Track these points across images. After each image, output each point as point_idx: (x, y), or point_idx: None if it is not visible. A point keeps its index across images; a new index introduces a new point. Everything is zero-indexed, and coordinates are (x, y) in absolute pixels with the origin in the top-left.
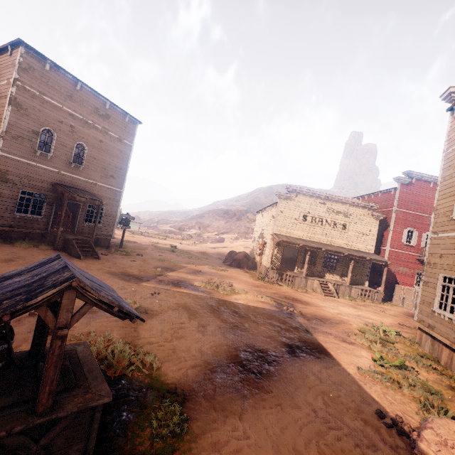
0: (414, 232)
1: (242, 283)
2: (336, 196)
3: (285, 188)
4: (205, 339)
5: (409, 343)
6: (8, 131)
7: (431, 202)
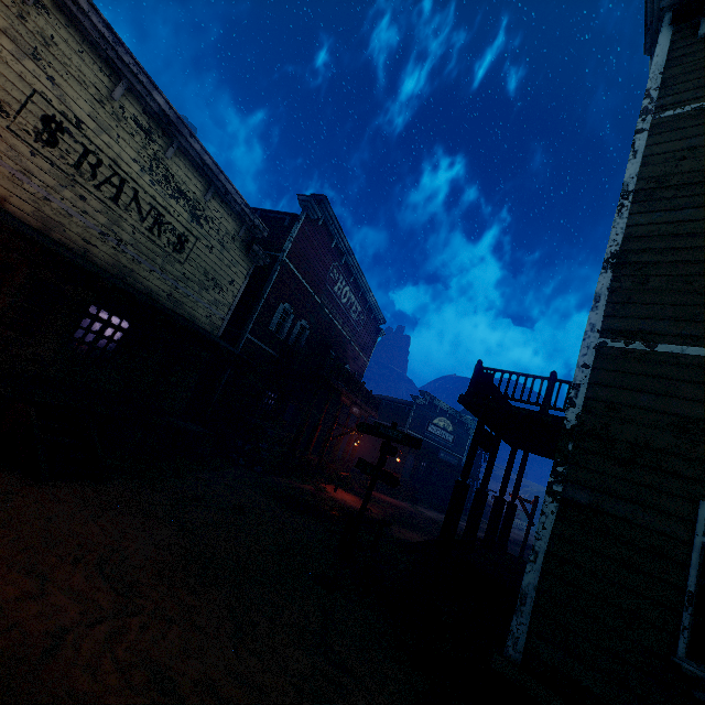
0: (291, 314)
1: None
2: (195, 140)
3: None
4: None
5: None
6: None
7: (324, 272)
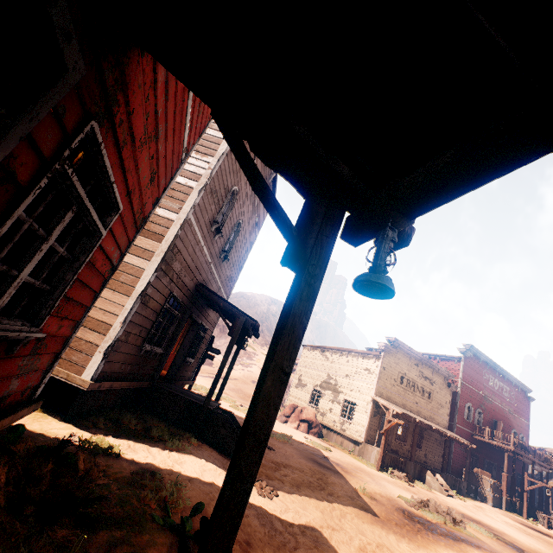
0: (471, 407)
1: (396, 486)
2: (428, 359)
3: (387, 338)
4: None
5: None
6: (213, 176)
7: (480, 378)
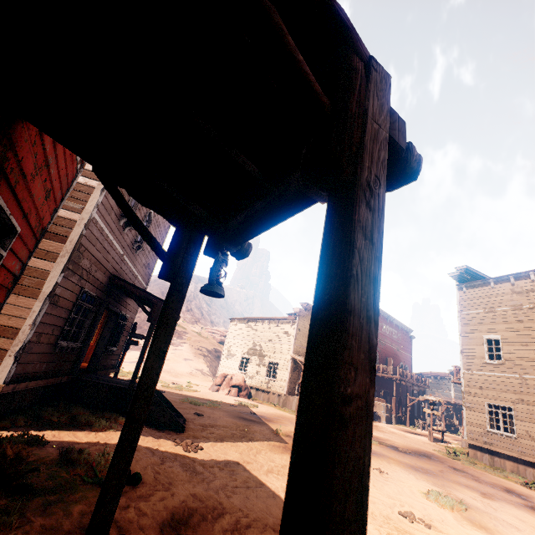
0: None
1: None
2: None
3: (301, 304)
4: (518, 512)
5: (474, 460)
6: None
7: None
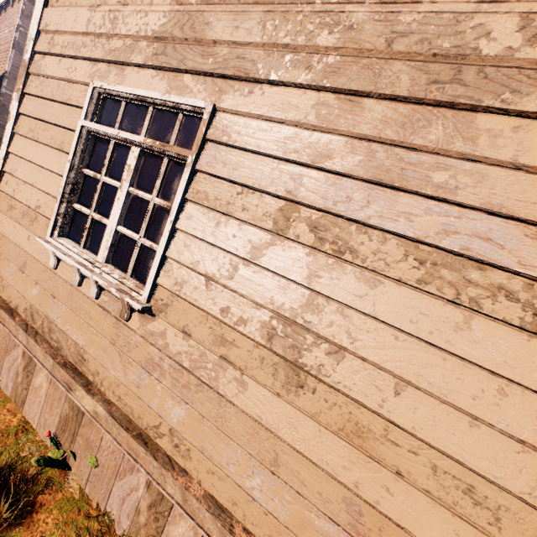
0: None
1: None
2: None
3: None
4: None
5: None
6: (12, 72)
7: None
